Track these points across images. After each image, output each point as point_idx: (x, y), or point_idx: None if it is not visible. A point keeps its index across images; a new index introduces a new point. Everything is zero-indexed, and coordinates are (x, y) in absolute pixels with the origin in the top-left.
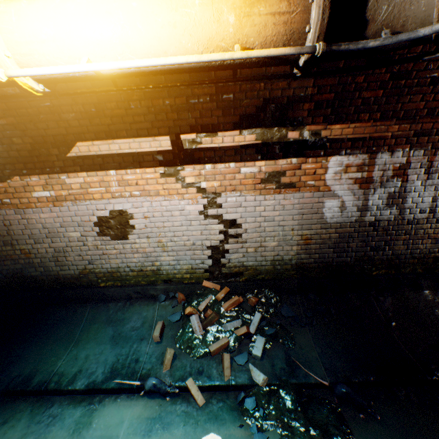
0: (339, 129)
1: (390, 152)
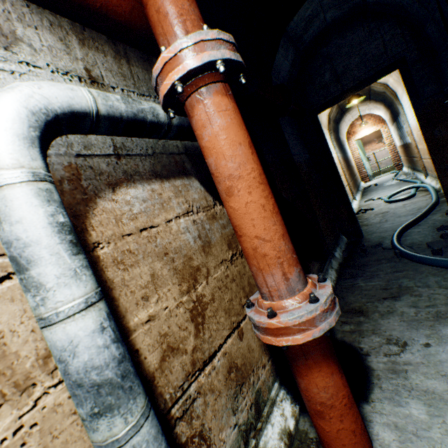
0: None
1: None
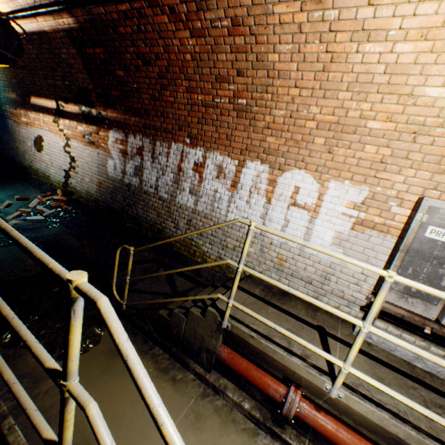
0: (111, 113)
1: (134, 136)
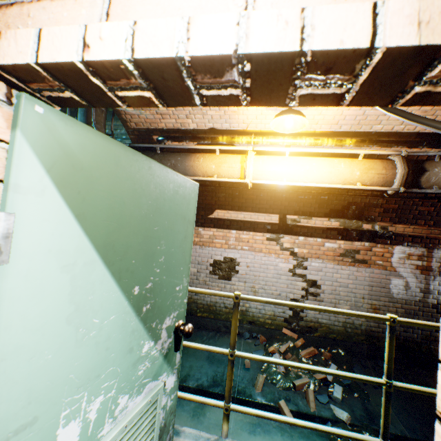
0: (401, 227)
1: None
